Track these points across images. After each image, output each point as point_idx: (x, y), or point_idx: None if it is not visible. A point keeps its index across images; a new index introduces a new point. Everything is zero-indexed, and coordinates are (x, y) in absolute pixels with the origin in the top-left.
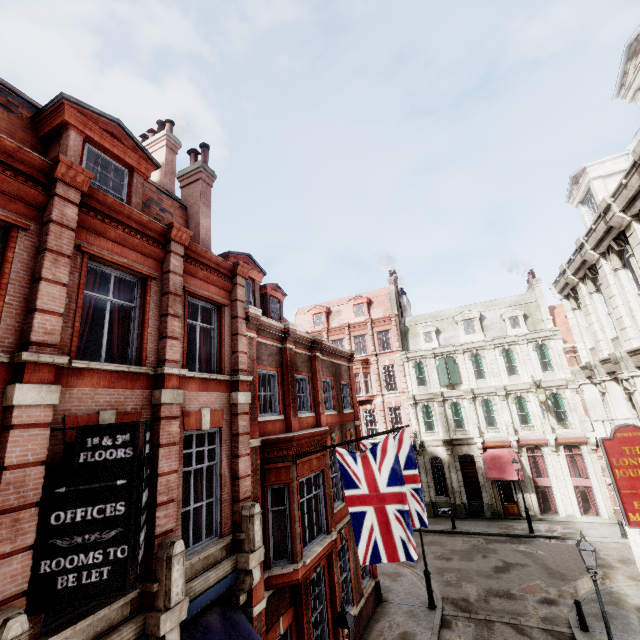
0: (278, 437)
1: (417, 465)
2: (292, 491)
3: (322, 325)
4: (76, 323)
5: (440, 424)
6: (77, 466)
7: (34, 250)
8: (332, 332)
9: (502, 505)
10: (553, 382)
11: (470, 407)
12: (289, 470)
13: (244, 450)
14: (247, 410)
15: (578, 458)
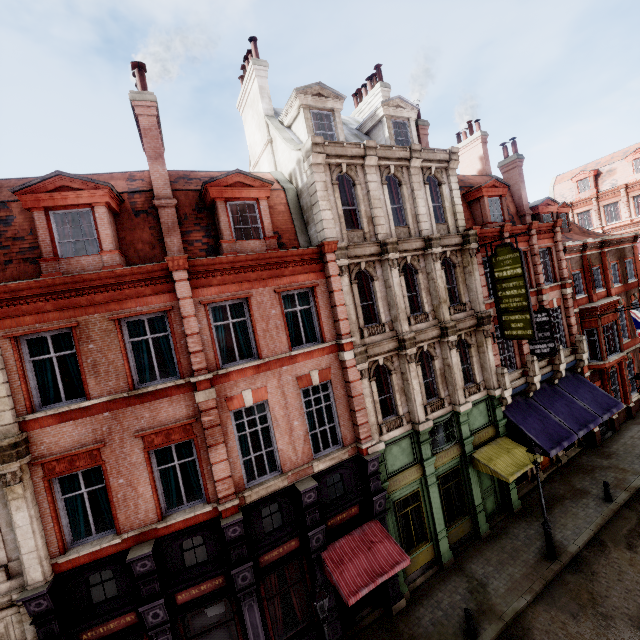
0: (588, 307)
1: None
2: (599, 331)
3: (589, 191)
4: None
5: None
6: None
7: None
8: (603, 197)
9: None
10: None
11: None
12: (596, 322)
13: (572, 314)
14: (571, 296)
15: None
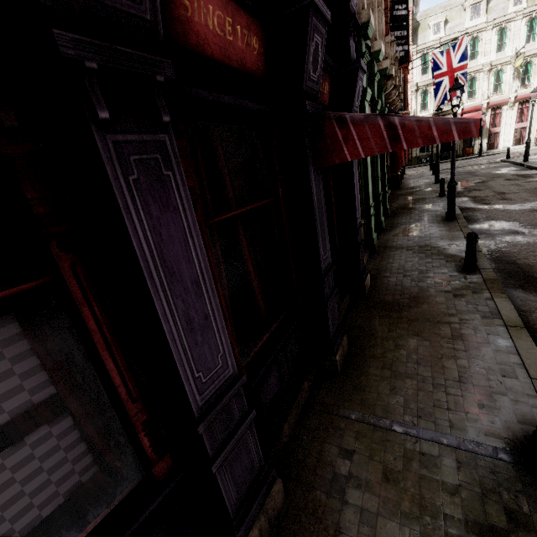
0: None
1: None
2: (406, 80)
3: None
4: None
5: (432, 103)
6: (393, 17)
7: None
8: None
9: (463, 150)
10: (530, 52)
11: None
12: (405, 70)
13: None
14: None
15: (525, 110)
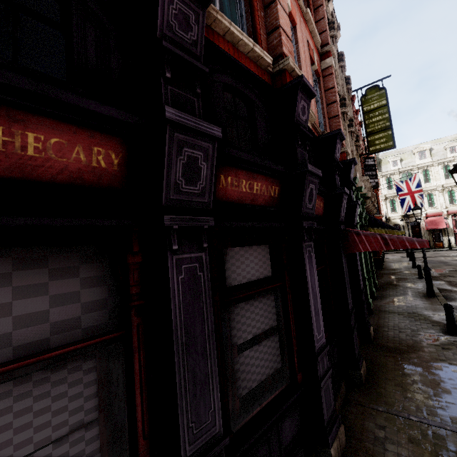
0: None
1: None
2: (377, 196)
3: None
4: None
5: (400, 208)
6: (365, 165)
7: None
8: None
9: (433, 243)
10: None
11: None
12: (376, 190)
13: None
14: None
15: None
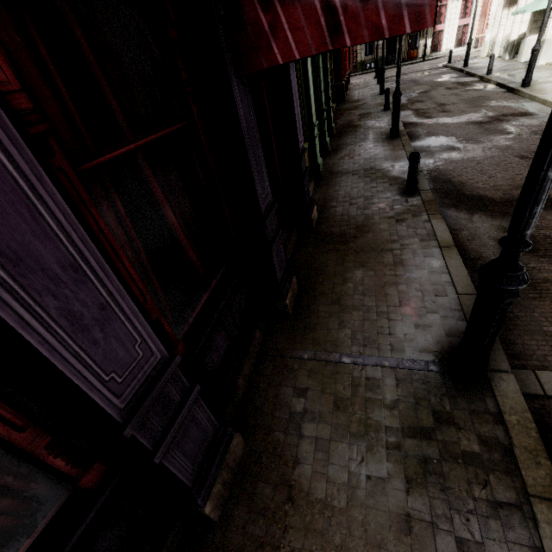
0: None
1: None
2: None
3: None
4: None
5: None
6: None
7: None
8: None
9: (408, 53)
10: None
11: None
12: None
13: None
14: None
15: (470, 2)
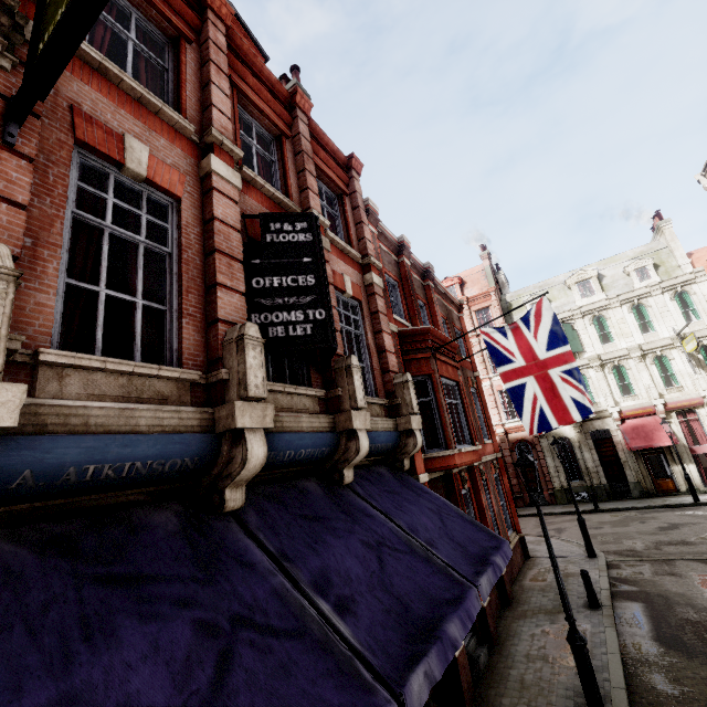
0: (414, 329)
1: (540, 449)
2: (436, 382)
3: None
4: (237, 142)
5: None
6: (266, 244)
7: (198, 65)
8: None
9: (652, 482)
10: (702, 332)
11: (598, 375)
12: (429, 362)
13: (385, 328)
14: (381, 294)
15: None
